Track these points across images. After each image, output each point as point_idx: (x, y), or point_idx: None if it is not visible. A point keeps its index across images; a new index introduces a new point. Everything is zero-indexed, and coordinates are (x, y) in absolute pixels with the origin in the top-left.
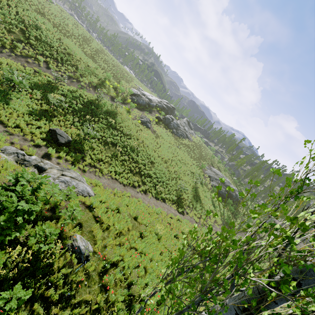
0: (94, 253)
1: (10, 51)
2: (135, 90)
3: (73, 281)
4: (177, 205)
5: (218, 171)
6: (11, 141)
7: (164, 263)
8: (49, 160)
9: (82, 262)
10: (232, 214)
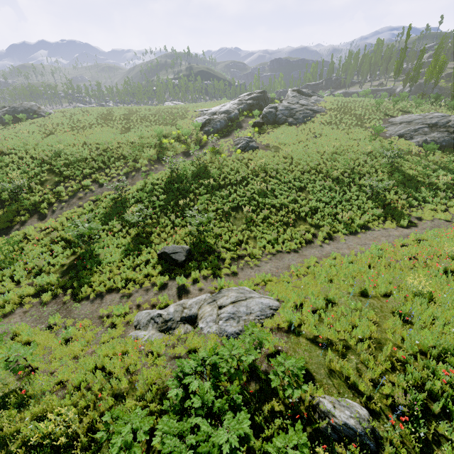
0: (372, 412)
1: (59, 203)
2: (200, 119)
3: None
4: (391, 219)
5: (407, 116)
6: (136, 305)
7: None
8: (188, 294)
9: (374, 448)
10: None
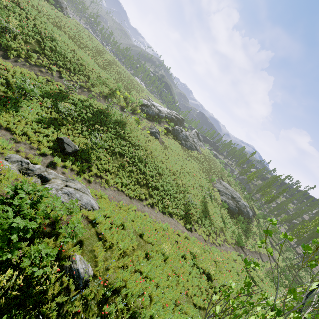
0: (94, 276)
1: (25, 61)
2: (144, 101)
3: (68, 312)
4: (185, 221)
5: (228, 185)
6: (16, 149)
7: (171, 289)
8: (54, 170)
9: (81, 287)
10: (243, 233)
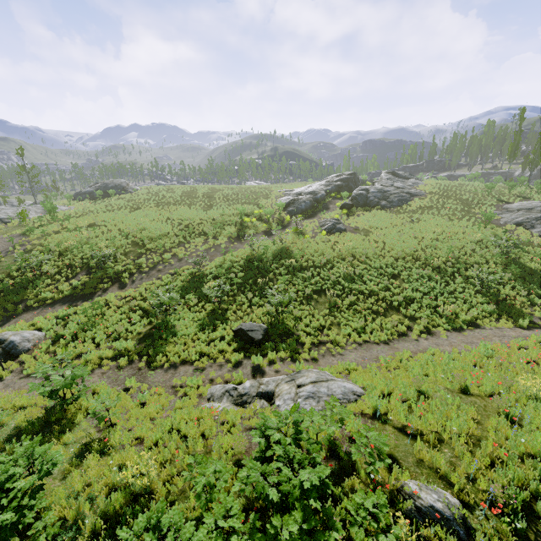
0: (465, 505)
1: (139, 274)
2: (284, 199)
3: None
4: (507, 317)
5: (526, 203)
6: (209, 380)
7: None
8: (264, 375)
9: (464, 536)
10: None
